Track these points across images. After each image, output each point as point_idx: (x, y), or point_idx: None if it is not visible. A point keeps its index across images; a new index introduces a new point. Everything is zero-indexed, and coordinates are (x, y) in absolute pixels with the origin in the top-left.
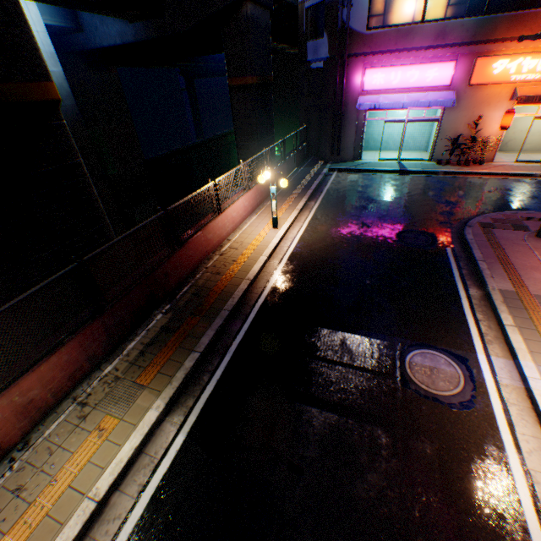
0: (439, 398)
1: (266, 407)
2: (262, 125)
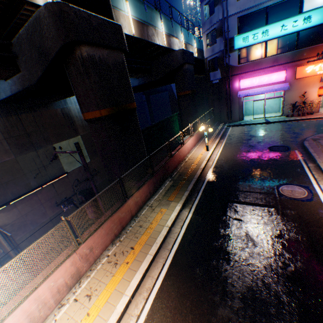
0: (295, 198)
1: (221, 205)
2: (193, 110)
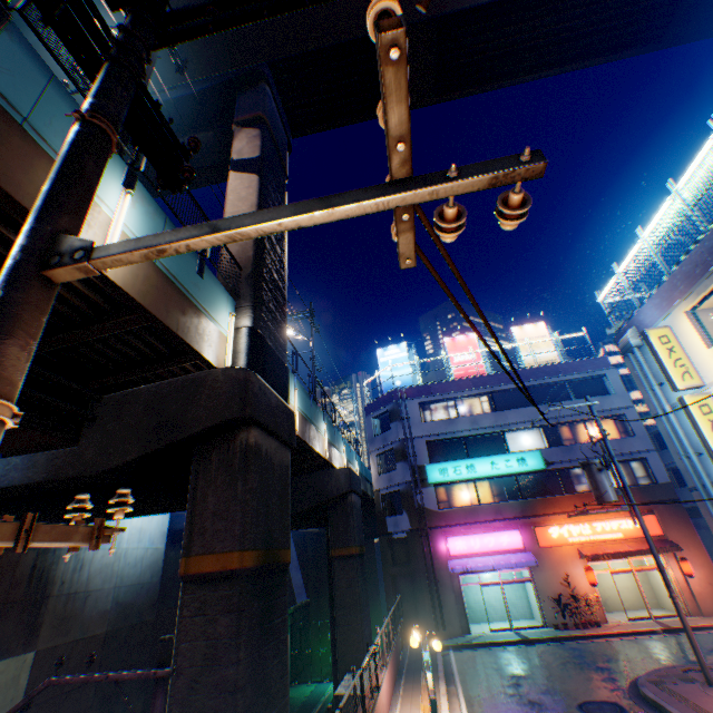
0: None
1: None
2: (362, 593)
